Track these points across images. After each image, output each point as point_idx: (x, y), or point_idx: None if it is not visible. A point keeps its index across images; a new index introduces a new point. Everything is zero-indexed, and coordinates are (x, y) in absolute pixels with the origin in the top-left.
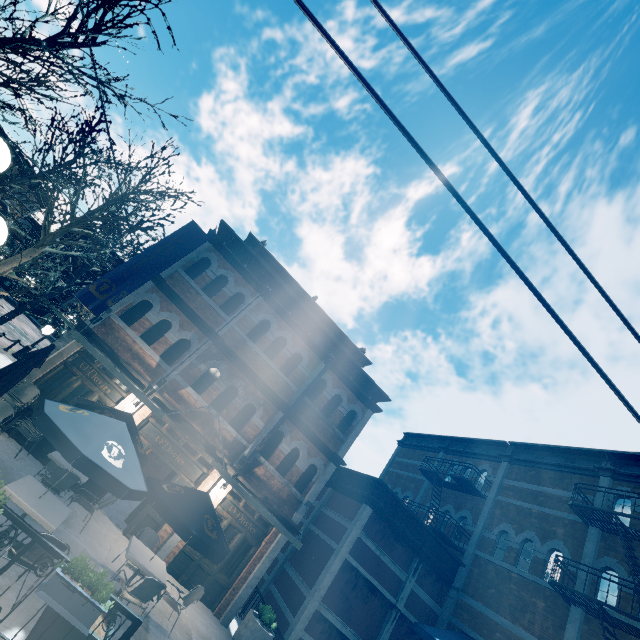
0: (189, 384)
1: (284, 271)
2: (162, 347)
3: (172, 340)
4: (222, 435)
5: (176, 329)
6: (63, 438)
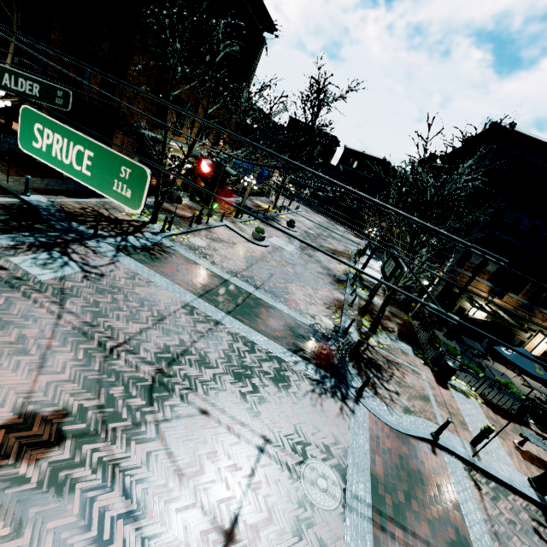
0: (510, 292)
1: (542, 143)
2: (486, 276)
3: (491, 271)
4: (540, 315)
5: (492, 264)
6: (522, 369)
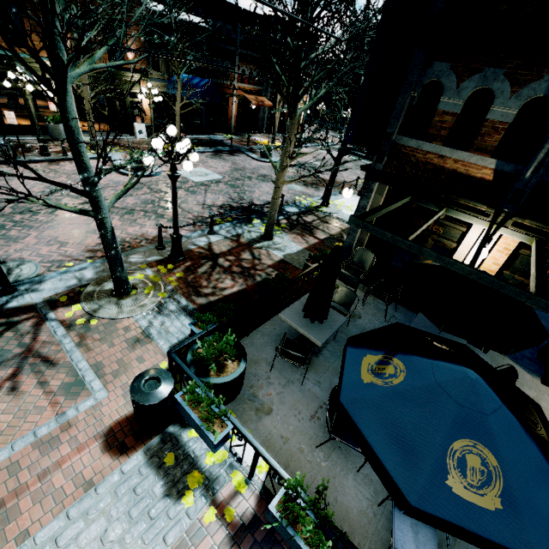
0: None
1: None
2: (490, 141)
3: (504, 119)
4: None
5: (504, 95)
6: (374, 457)
